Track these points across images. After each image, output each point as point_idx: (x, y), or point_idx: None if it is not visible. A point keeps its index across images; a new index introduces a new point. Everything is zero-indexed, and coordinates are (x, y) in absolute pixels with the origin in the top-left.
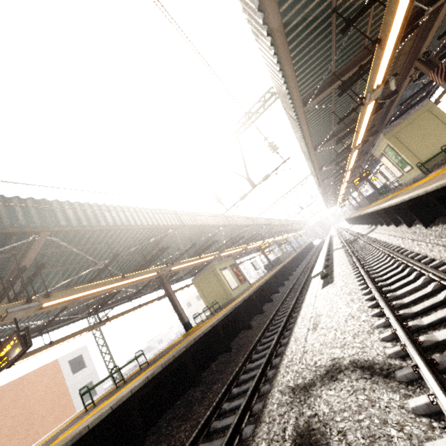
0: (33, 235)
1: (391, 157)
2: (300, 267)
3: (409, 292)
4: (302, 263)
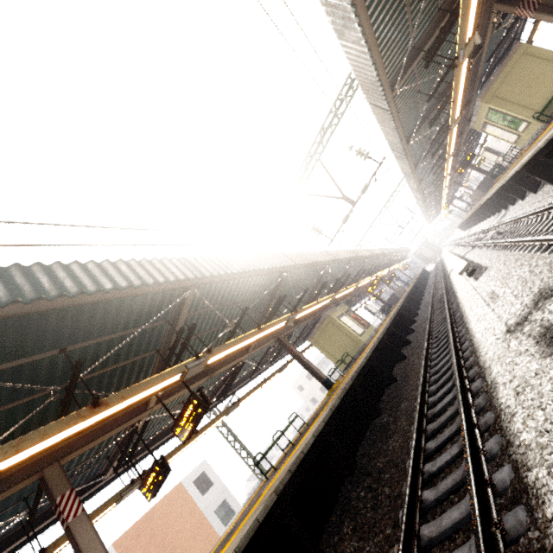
0: (185, 293)
1: (498, 121)
2: (426, 295)
3: None
4: (425, 291)
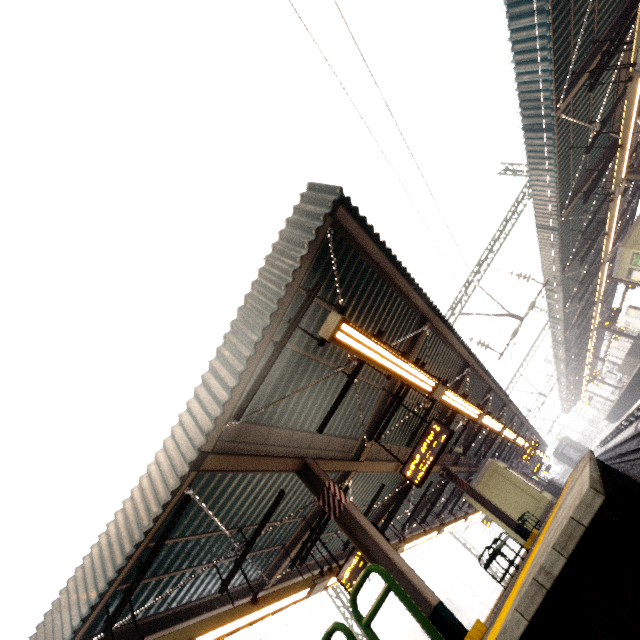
0: (423, 326)
1: None
2: None
3: None
4: None
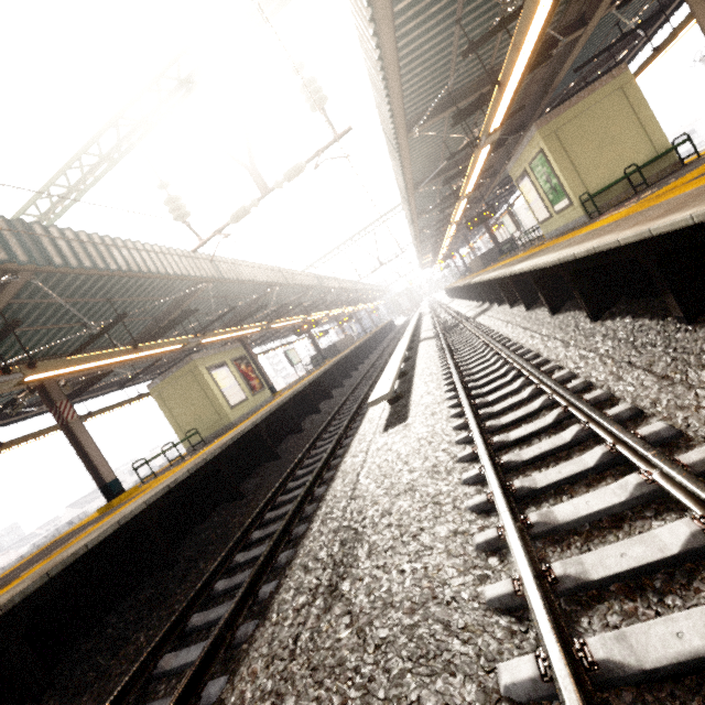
0: None
1: (541, 178)
2: (367, 364)
3: (592, 518)
4: (371, 356)
